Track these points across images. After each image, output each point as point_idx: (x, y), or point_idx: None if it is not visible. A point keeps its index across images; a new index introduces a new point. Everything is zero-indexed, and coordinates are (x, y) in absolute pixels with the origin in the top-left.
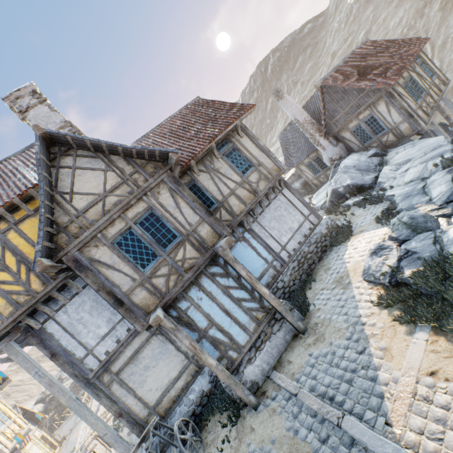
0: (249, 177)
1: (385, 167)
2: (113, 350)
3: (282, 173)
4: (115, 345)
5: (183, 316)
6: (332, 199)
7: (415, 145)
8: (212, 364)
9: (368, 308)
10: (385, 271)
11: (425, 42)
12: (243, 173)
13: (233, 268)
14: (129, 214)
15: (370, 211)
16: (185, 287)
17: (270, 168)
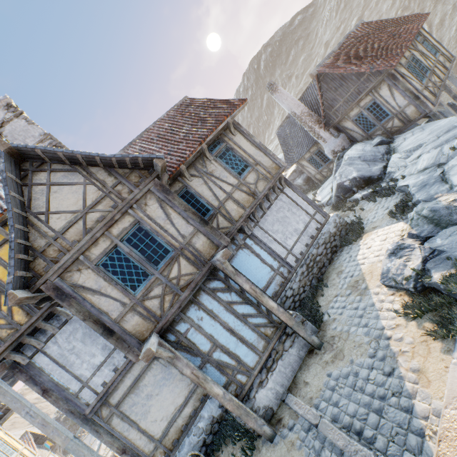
0: (246, 178)
1: (393, 155)
2: (111, 380)
3: (281, 171)
4: (113, 375)
5: (183, 340)
6: (338, 194)
7: (425, 129)
8: (219, 393)
9: (392, 319)
10: (408, 275)
11: (425, 18)
12: (240, 175)
13: (235, 282)
14: (114, 230)
15: (381, 204)
16: (183, 306)
17: (268, 167)
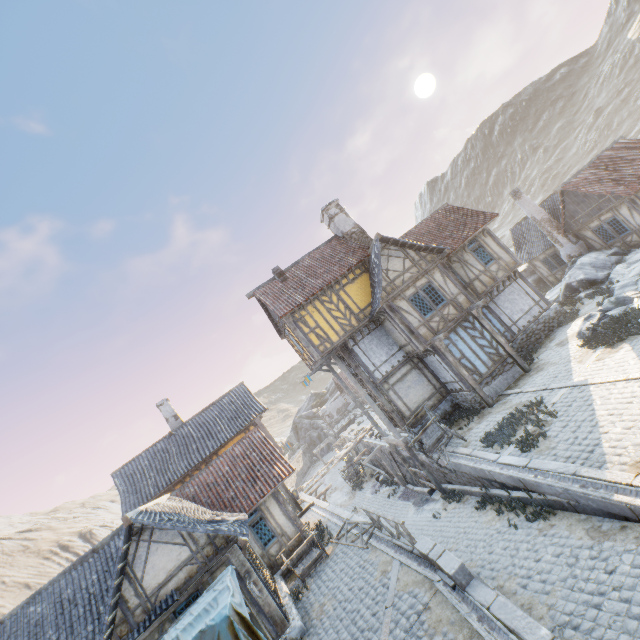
0: (490, 267)
1: (618, 265)
2: (390, 371)
3: (517, 266)
4: (390, 369)
5: (446, 348)
6: (565, 293)
7: None
8: (465, 374)
9: (575, 350)
10: (589, 327)
11: None
12: (486, 264)
13: (480, 323)
14: (417, 284)
15: (597, 300)
16: (447, 331)
17: (507, 262)
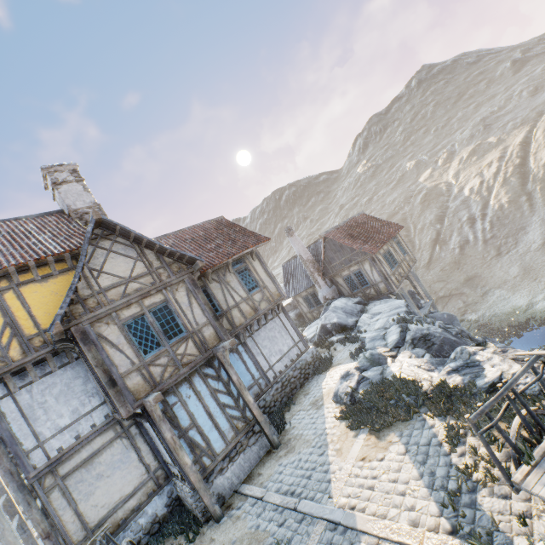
0: (254, 295)
1: (364, 314)
2: (69, 446)
3: (282, 299)
4: (72, 442)
5: (169, 411)
6: (321, 333)
7: (387, 302)
8: (188, 463)
9: (332, 422)
10: (348, 391)
11: (400, 229)
12: (250, 291)
13: (227, 371)
14: (146, 301)
15: (348, 348)
16: (178, 381)
17: (272, 292)
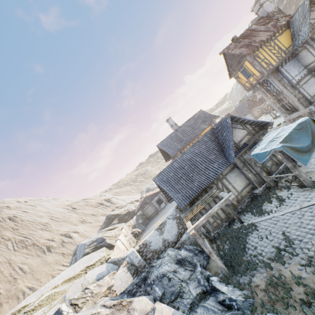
0: None
1: None
2: (300, 79)
3: None
4: (300, 78)
5: None
6: None
7: None
8: None
9: None
10: None
11: None
12: None
13: None
14: None
15: None
16: None
17: None
